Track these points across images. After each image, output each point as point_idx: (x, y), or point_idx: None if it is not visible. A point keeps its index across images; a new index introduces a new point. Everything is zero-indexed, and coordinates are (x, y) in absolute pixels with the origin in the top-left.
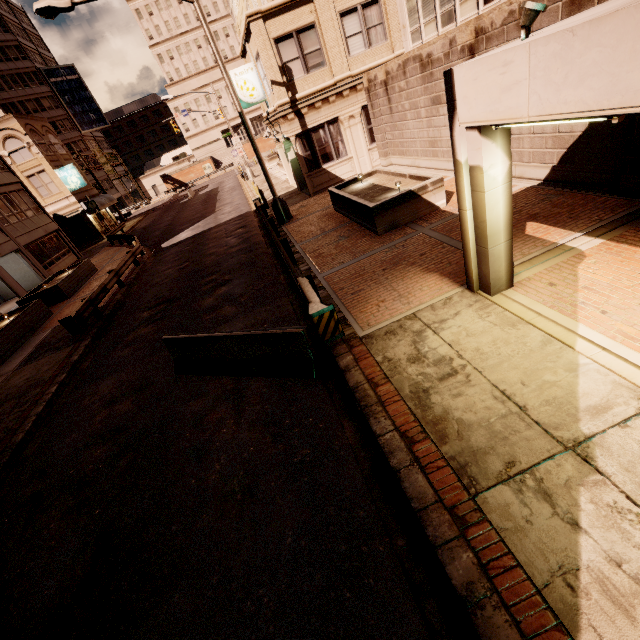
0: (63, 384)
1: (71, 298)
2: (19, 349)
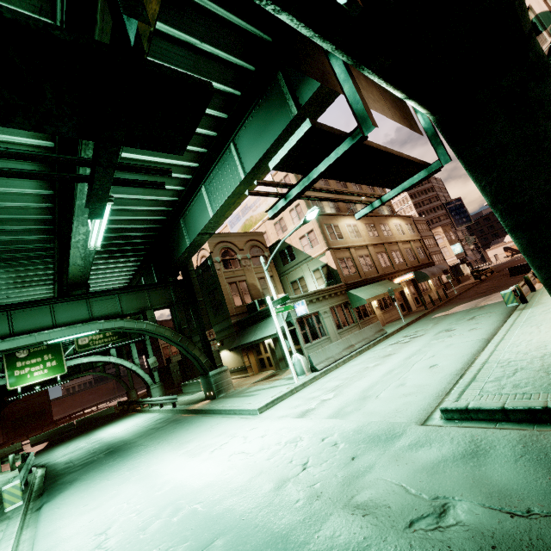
0: (474, 286)
1: (462, 283)
2: (452, 289)
